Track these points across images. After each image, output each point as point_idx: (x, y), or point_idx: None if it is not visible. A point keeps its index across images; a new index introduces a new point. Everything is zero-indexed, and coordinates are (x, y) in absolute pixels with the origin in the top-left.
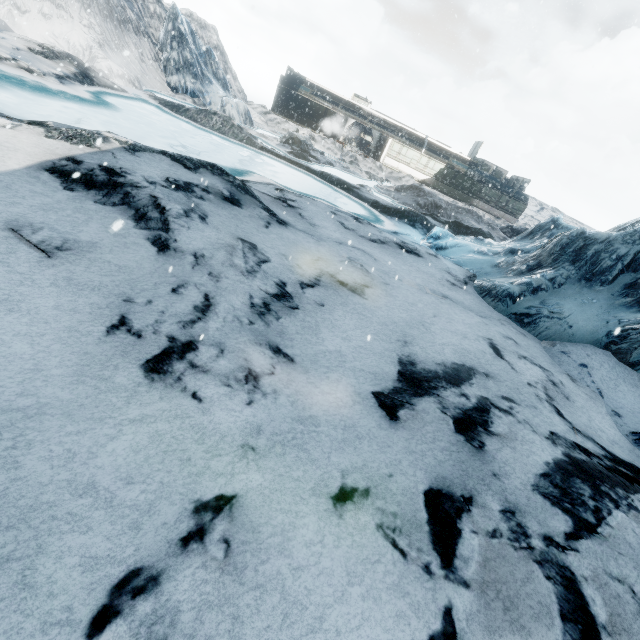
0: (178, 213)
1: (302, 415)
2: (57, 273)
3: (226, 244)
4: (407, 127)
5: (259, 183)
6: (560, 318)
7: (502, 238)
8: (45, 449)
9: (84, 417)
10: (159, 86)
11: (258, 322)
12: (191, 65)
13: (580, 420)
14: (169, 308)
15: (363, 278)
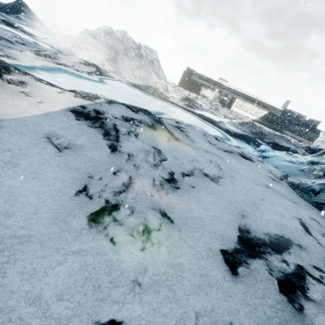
0: (124, 133)
1: (174, 262)
2: (61, 160)
3: (145, 149)
4: (246, 93)
5: (167, 119)
6: None
7: (303, 153)
8: (22, 266)
9: (49, 246)
10: (129, 76)
11: (155, 195)
12: (144, 67)
13: None
14: (109, 183)
15: (218, 172)
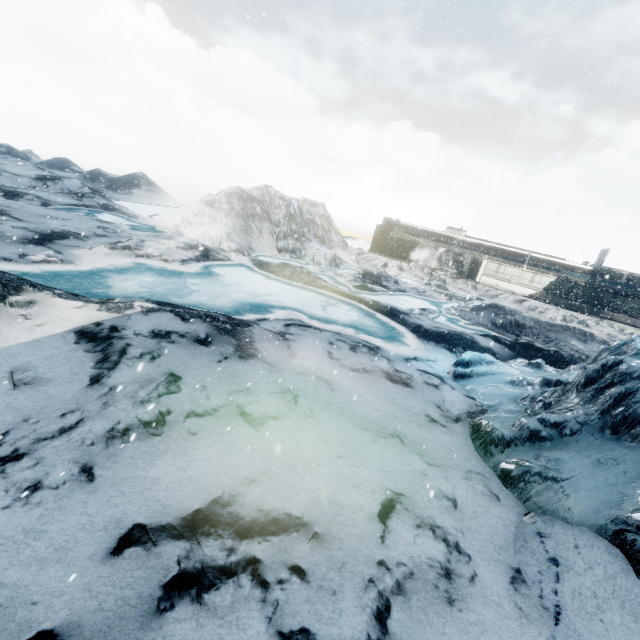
0: (133, 356)
1: (37, 527)
2: (7, 399)
3: (148, 379)
4: (505, 247)
5: (276, 320)
6: (555, 481)
7: None
8: None
9: None
10: (268, 250)
11: (100, 444)
12: (295, 233)
13: (429, 638)
14: (43, 427)
15: (280, 409)
